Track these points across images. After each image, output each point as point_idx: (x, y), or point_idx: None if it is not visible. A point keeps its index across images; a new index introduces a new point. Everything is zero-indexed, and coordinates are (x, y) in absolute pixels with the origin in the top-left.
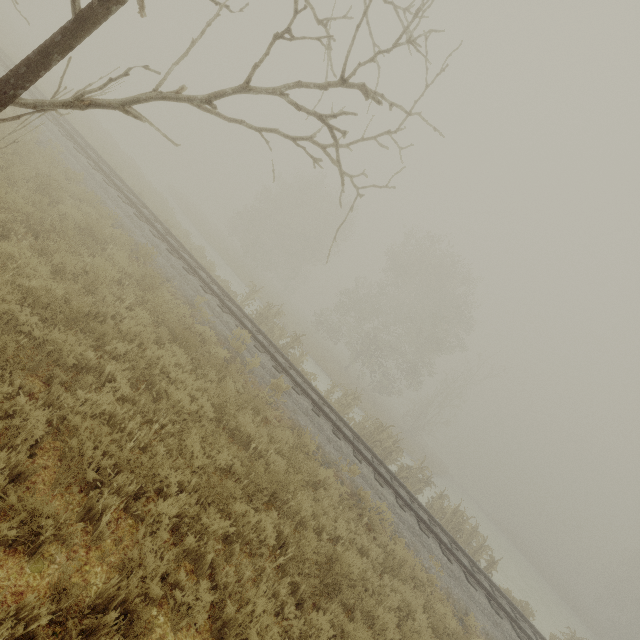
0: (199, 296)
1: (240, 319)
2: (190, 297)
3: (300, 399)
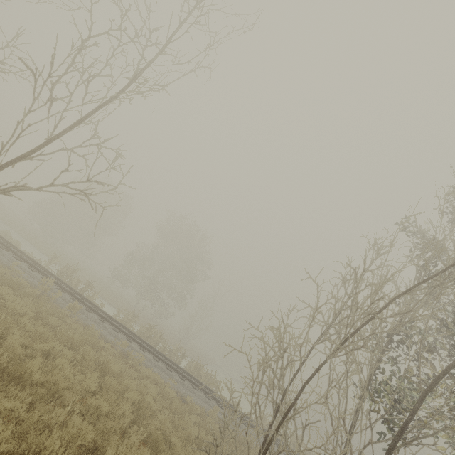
0: (14, 262)
1: (45, 274)
2: (7, 263)
3: (90, 314)
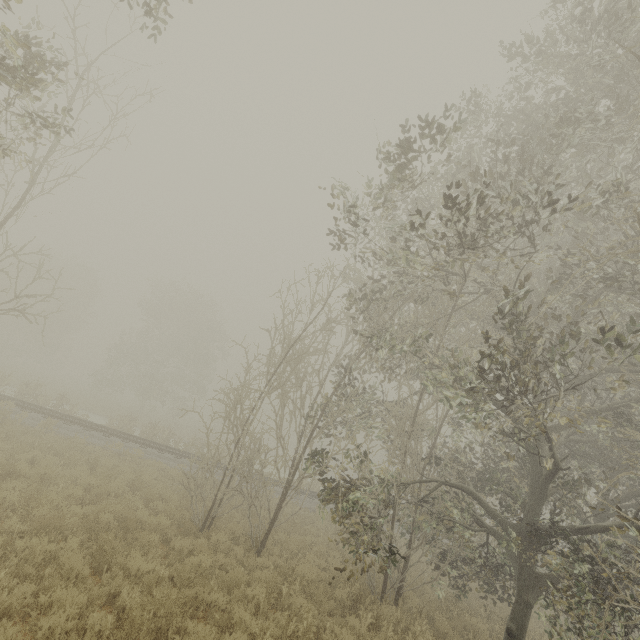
0: None
1: (0, 398)
2: None
3: (71, 427)
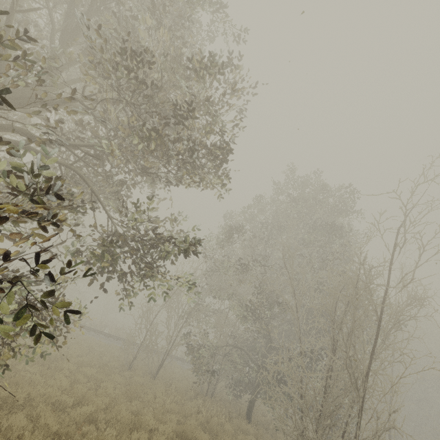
0: None
1: None
2: None
3: None
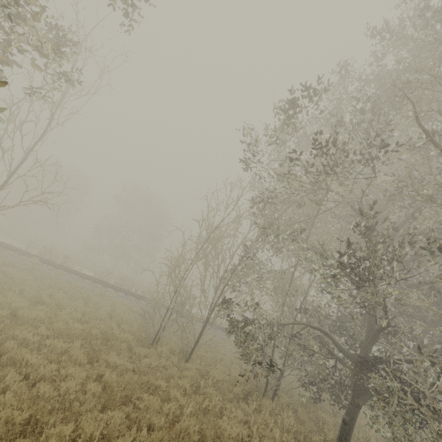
0: (5, 251)
1: (30, 256)
2: None
3: (72, 276)
